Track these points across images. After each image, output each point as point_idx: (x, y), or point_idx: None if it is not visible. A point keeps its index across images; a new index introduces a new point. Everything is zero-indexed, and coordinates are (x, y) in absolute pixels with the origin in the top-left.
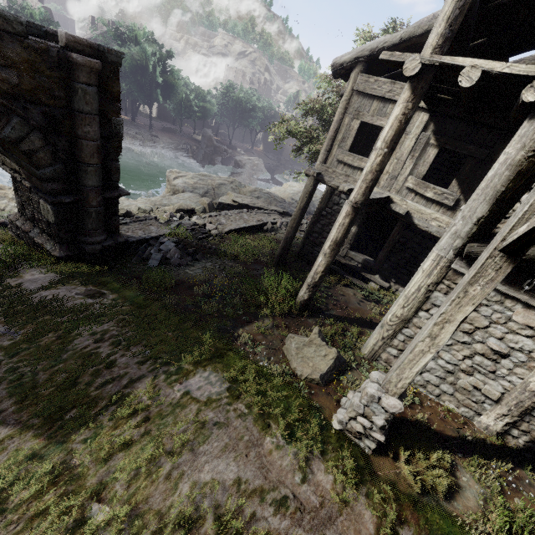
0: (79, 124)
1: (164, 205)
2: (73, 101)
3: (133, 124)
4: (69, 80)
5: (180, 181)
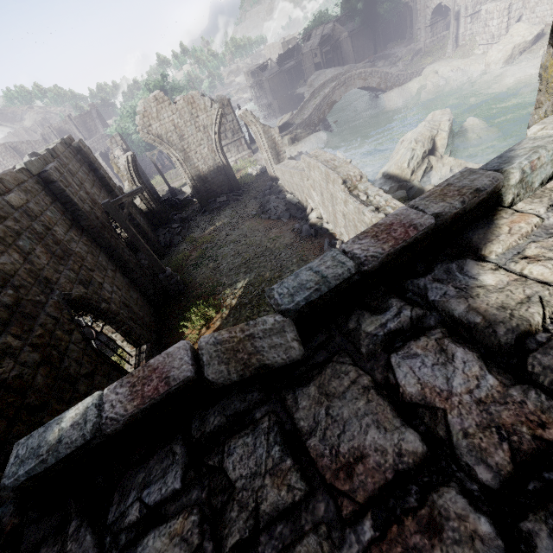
0: None
1: None
2: None
3: None
4: None
5: None
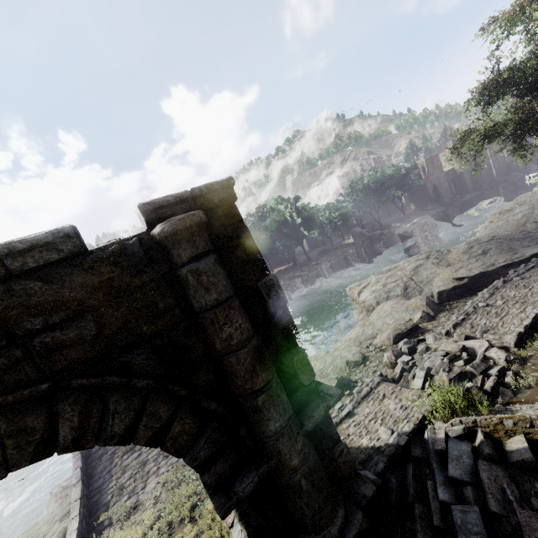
0: (212, 332)
1: (370, 337)
2: (190, 299)
3: (295, 266)
4: (173, 271)
5: (367, 293)
